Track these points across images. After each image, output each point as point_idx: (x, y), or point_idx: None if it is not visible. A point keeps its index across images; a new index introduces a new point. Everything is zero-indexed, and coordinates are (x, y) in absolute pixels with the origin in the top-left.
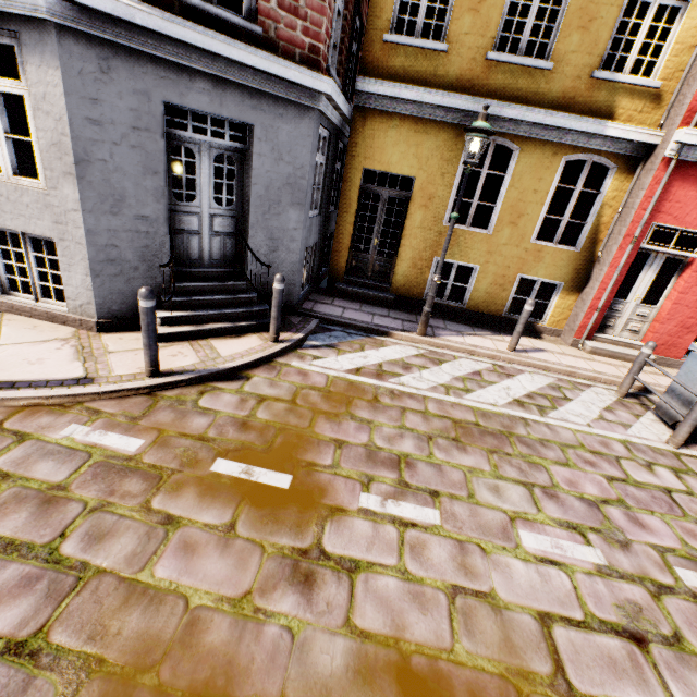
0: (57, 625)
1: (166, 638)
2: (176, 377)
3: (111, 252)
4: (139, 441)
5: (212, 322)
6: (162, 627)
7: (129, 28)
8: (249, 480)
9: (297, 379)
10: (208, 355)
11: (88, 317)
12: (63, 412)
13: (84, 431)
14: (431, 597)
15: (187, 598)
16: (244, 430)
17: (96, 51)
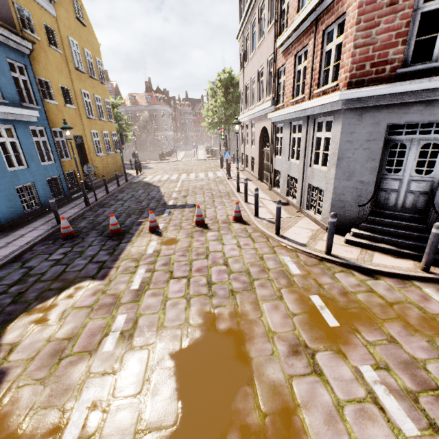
0: (239, 294)
1: (249, 317)
2: (335, 259)
3: (341, 197)
4: (299, 272)
5: (383, 243)
6: (251, 314)
7: (375, 98)
8: (318, 310)
9: (413, 297)
10: (364, 258)
11: (325, 224)
12: (289, 251)
13: (288, 260)
14: (338, 428)
15: (262, 316)
16: (341, 295)
17: (357, 113)
